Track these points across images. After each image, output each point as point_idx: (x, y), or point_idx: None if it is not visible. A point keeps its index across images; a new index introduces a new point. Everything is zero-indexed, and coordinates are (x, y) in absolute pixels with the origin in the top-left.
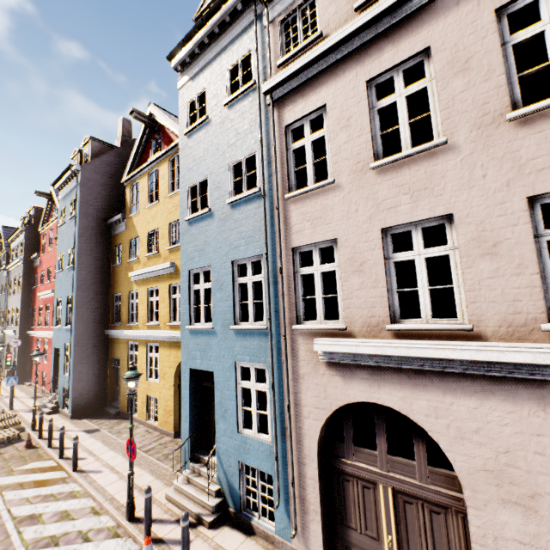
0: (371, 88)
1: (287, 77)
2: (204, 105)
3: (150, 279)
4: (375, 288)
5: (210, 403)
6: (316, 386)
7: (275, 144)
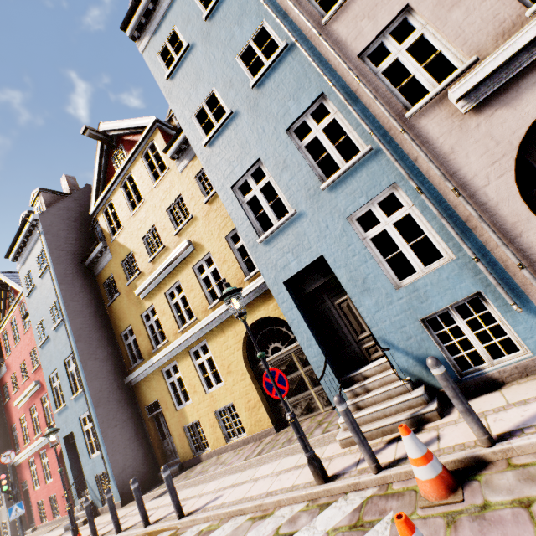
0: None
1: None
2: (179, 41)
3: (165, 281)
4: (486, 0)
5: (327, 310)
6: (476, 144)
7: None
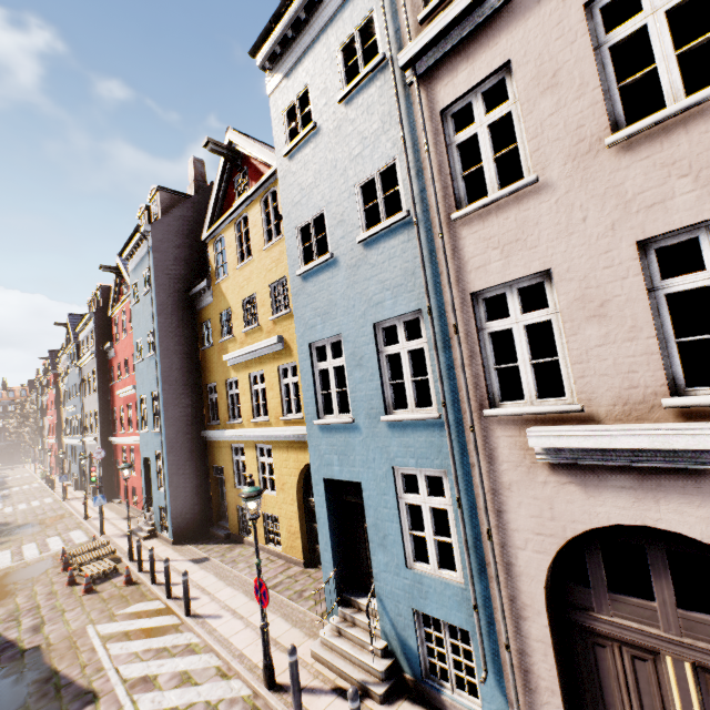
0: (593, 15)
1: (439, 33)
2: (308, 108)
3: (252, 362)
4: (632, 340)
5: (356, 525)
6: (534, 500)
7: (427, 141)
